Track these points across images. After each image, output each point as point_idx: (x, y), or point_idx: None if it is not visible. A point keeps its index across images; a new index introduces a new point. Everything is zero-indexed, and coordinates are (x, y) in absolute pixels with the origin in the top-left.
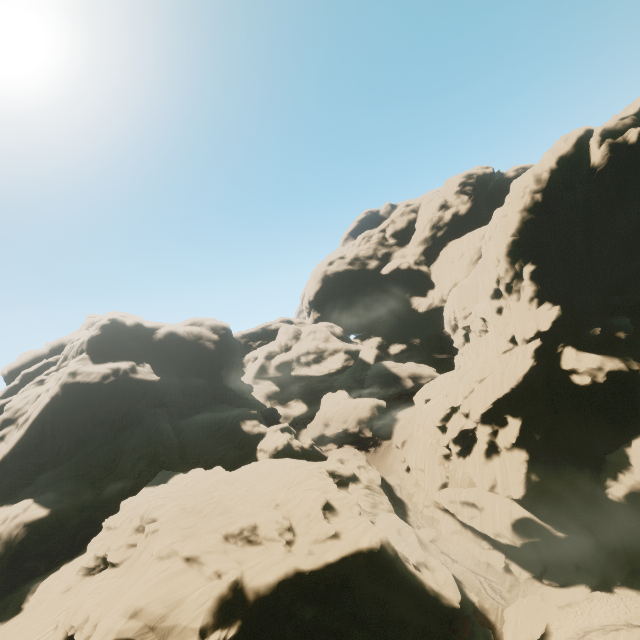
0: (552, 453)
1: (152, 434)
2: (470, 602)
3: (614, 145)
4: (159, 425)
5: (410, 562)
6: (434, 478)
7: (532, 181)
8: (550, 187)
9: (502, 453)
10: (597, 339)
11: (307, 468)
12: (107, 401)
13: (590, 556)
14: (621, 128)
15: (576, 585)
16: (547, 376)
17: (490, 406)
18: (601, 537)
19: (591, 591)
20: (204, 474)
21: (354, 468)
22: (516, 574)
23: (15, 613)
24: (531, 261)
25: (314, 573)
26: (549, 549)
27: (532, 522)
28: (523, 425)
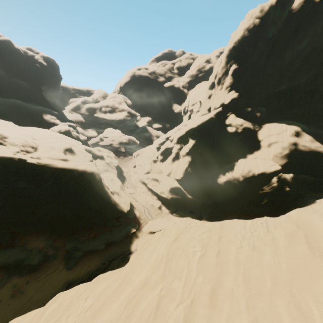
0: (202, 160)
1: None
2: (134, 214)
3: None
4: None
5: (110, 190)
6: (144, 169)
7: (258, 10)
8: (265, 18)
9: (180, 158)
10: (247, 113)
11: None
12: None
13: (198, 208)
14: None
15: (187, 217)
16: (217, 126)
17: (184, 133)
18: (206, 201)
19: None
20: None
21: (105, 155)
22: (163, 210)
23: None
24: (236, 62)
25: (36, 168)
26: (182, 202)
27: (180, 189)
28: (195, 144)
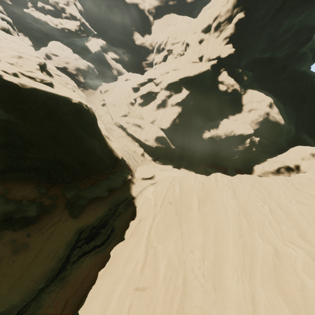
0: (191, 113)
1: None
2: (124, 160)
3: None
4: None
5: None
6: (121, 111)
7: None
8: None
9: (167, 107)
10: (238, 74)
11: None
12: None
13: (177, 158)
14: None
15: (168, 165)
16: (209, 80)
17: (178, 80)
18: (186, 152)
19: (173, 168)
20: None
21: None
22: (146, 157)
23: None
24: (245, 11)
25: (19, 92)
26: (165, 151)
27: (165, 139)
28: (188, 95)
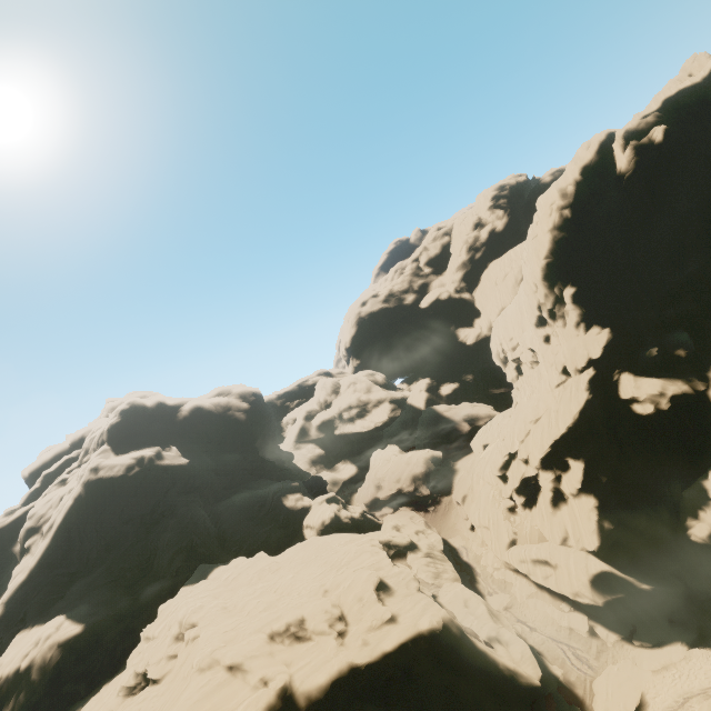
0: (623, 495)
1: (186, 525)
2: (553, 677)
3: (639, 147)
4: (193, 513)
5: (480, 638)
6: (501, 536)
7: (557, 197)
8: (578, 201)
9: (569, 500)
10: (655, 361)
11: (358, 542)
12: (134, 495)
13: (683, 607)
14: (644, 127)
15: (671, 643)
16: (606, 408)
17: (548, 449)
18: (692, 584)
19: (688, 649)
20: (246, 564)
21: (411, 534)
22: (603, 637)
23: None
24: (570, 283)
25: (371, 666)
26: (635, 605)
27: (612, 576)
28: (587, 467)
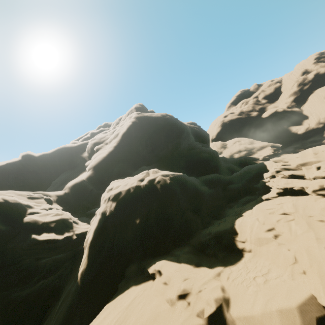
0: None
1: (209, 152)
2: None
3: None
4: (209, 149)
5: None
6: None
7: None
8: None
9: None
10: None
11: None
12: (171, 128)
13: None
14: None
15: None
16: None
17: None
18: None
19: None
20: None
21: None
22: None
23: (233, 255)
24: None
25: None
26: None
27: None
28: None
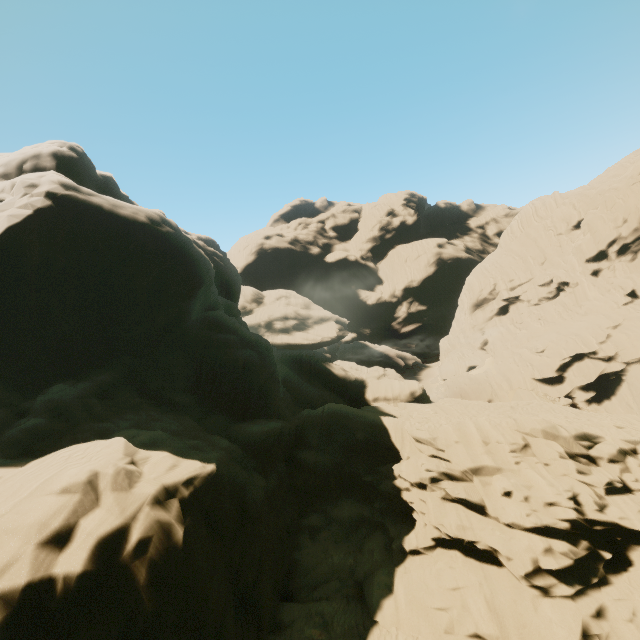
0: None
1: (258, 347)
2: None
3: None
4: (257, 337)
5: None
6: None
7: None
8: None
9: None
10: None
11: None
12: (172, 265)
13: None
14: None
15: None
16: None
17: None
18: None
19: None
20: (426, 405)
21: None
22: None
23: None
24: None
25: None
26: None
27: None
28: None
